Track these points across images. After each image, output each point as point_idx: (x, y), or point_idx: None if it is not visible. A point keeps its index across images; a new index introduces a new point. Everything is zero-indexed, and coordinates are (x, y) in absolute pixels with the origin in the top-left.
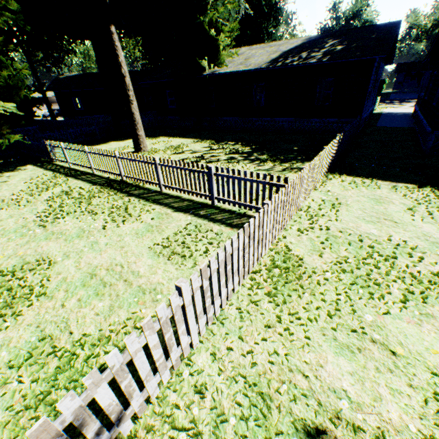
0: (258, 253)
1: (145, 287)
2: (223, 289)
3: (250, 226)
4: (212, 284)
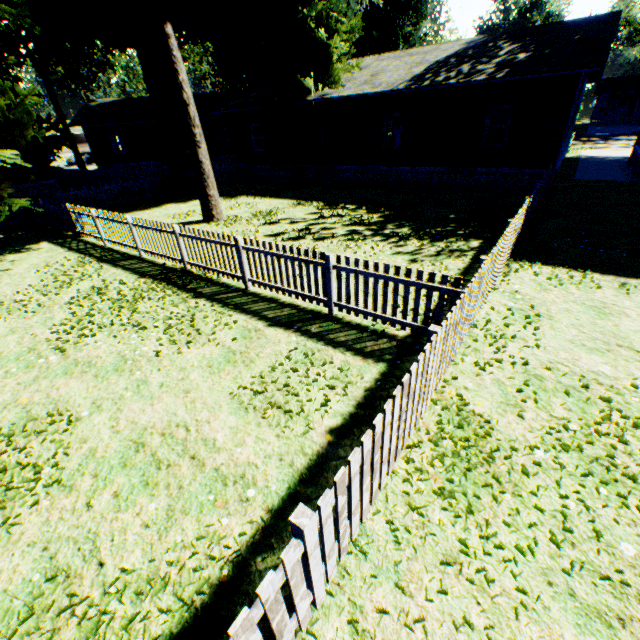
0: (417, 413)
1: (225, 471)
2: (366, 492)
3: (411, 378)
4: (352, 495)
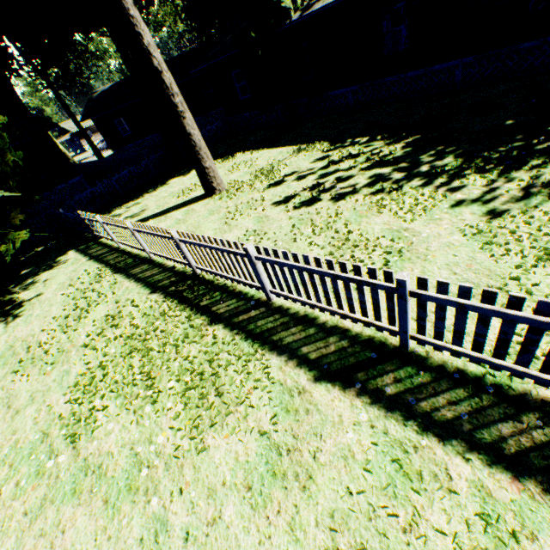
0: None
1: None
2: None
3: None
4: None
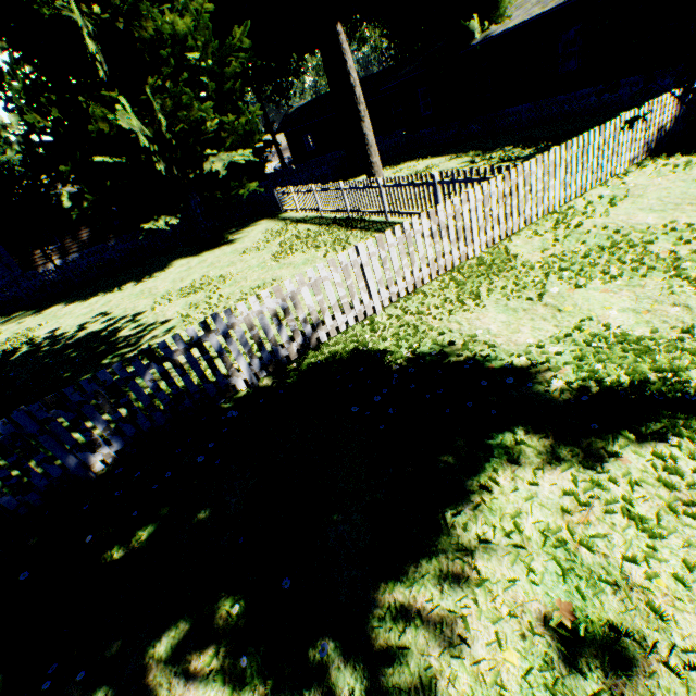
0: (460, 251)
1: None
2: (407, 271)
3: (438, 213)
4: (391, 259)
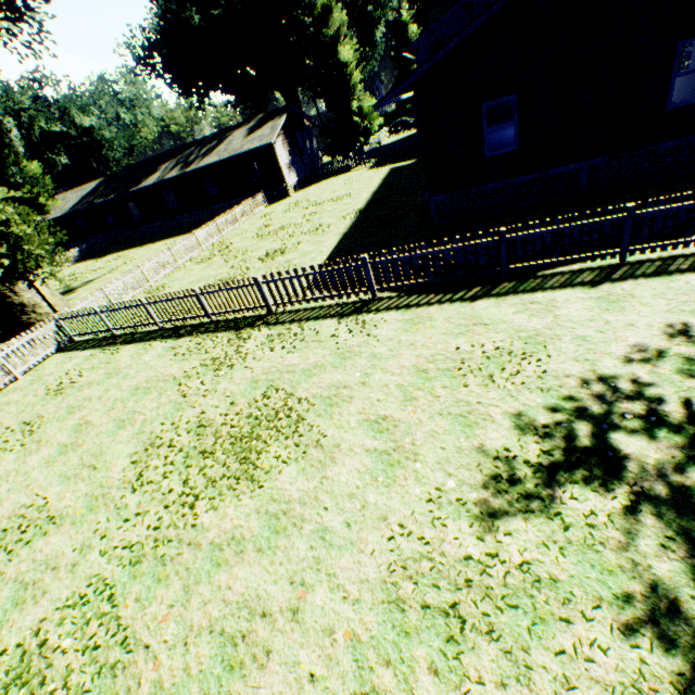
0: None
1: None
2: None
3: None
4: None
